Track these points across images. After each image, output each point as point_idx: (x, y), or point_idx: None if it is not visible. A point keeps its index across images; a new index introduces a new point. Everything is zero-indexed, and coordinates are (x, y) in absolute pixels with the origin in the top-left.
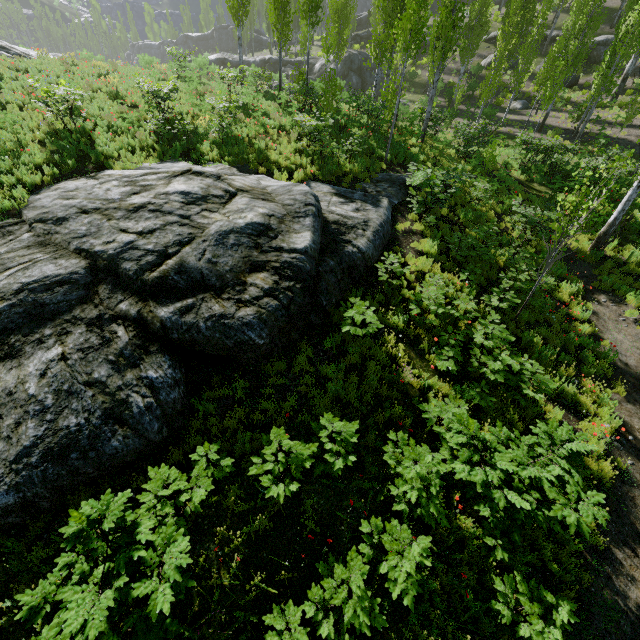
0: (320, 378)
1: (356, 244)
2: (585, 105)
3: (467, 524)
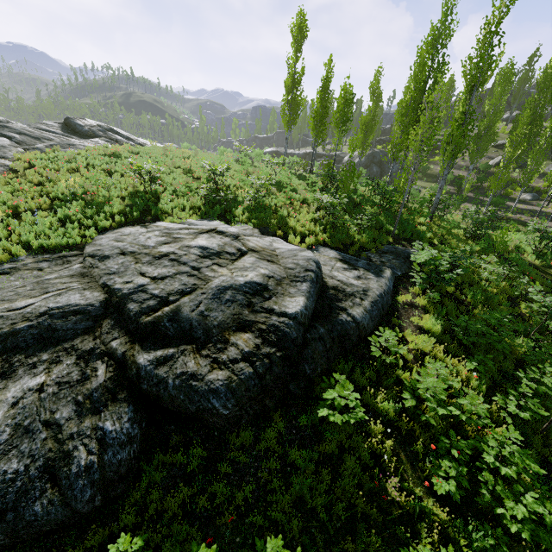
0: (286, 464)
1: (351, 313)
2: None
3: None
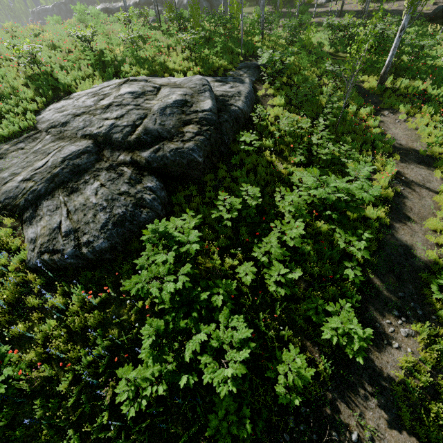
0: (233, 179)
1: (236, 105)
2: None
3: (321, 224)
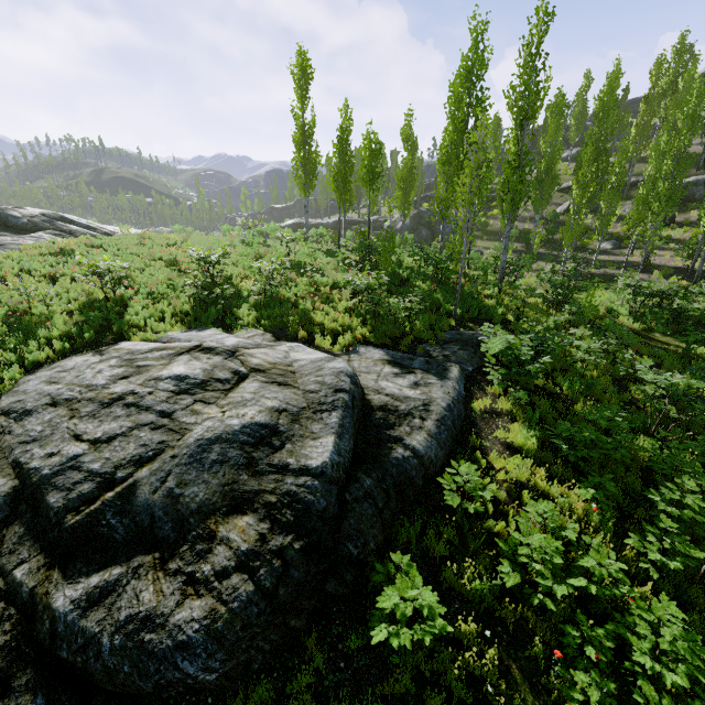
0: None
1: (410, 443)
2: (693, 242)
3: None
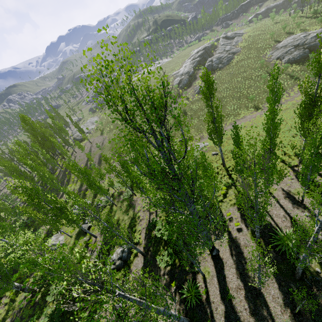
0: None
1: None
2: None
3: None
